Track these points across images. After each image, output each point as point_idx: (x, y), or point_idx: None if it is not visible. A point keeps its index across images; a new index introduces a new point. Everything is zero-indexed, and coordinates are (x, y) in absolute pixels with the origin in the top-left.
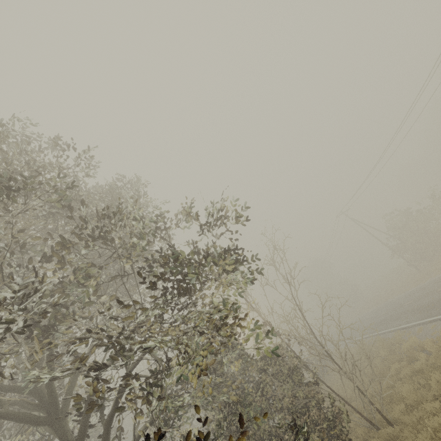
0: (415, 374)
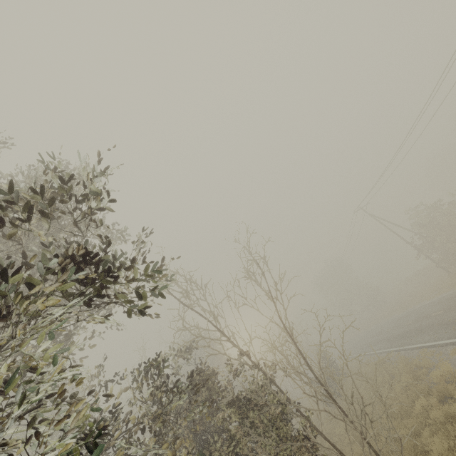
0: (450, 421)
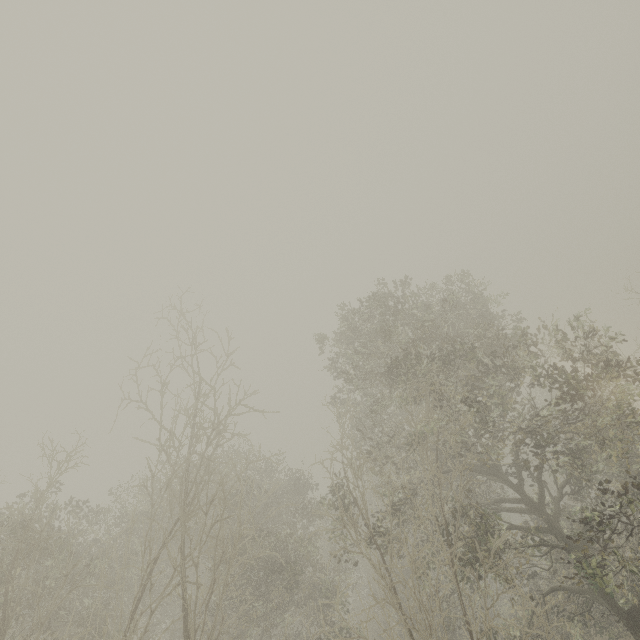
0: None
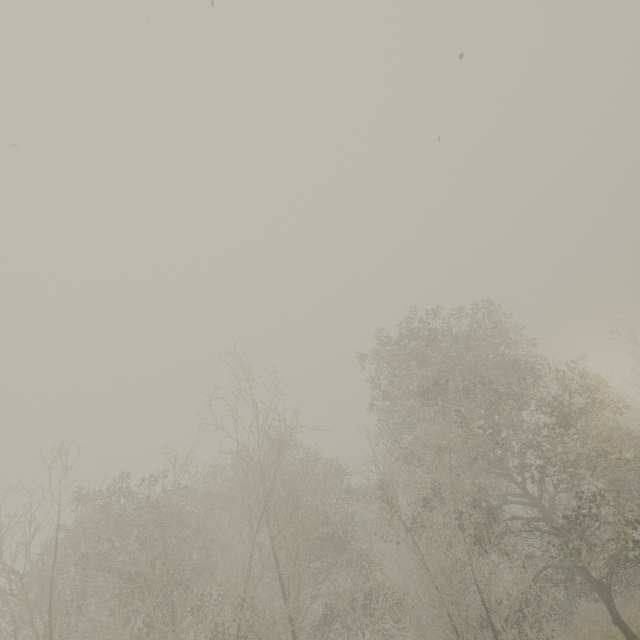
0: None
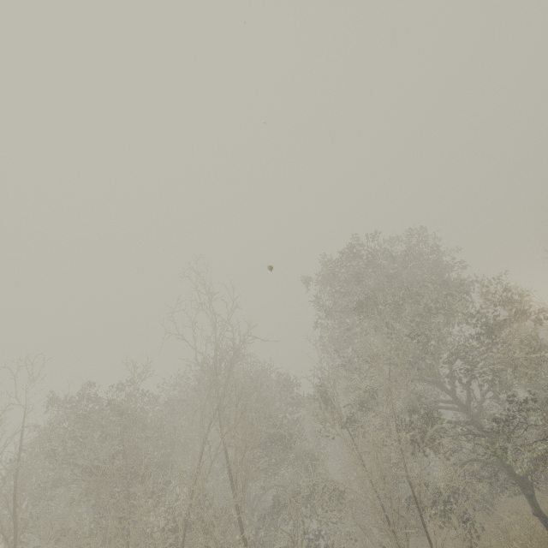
0: None
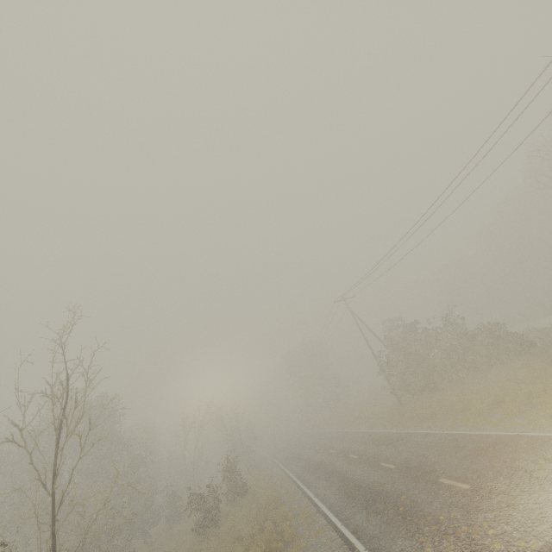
0: None
